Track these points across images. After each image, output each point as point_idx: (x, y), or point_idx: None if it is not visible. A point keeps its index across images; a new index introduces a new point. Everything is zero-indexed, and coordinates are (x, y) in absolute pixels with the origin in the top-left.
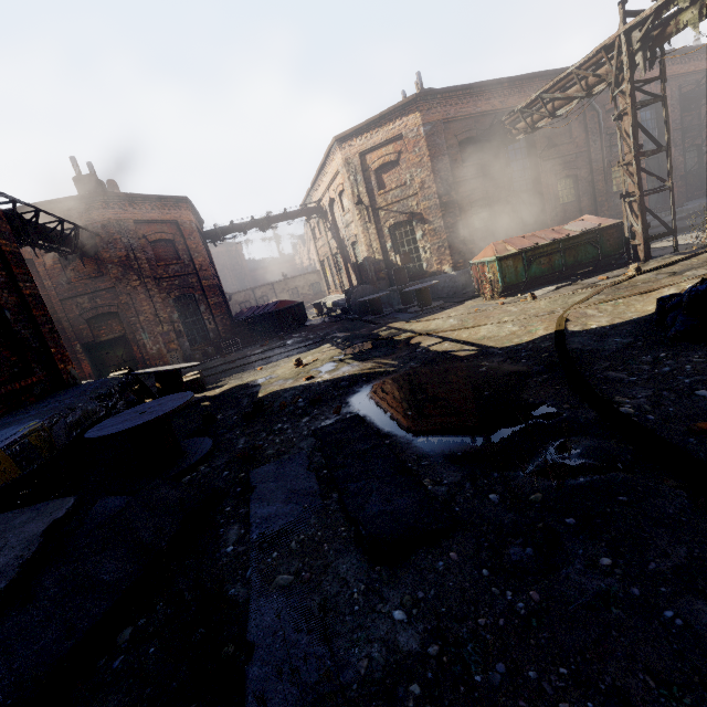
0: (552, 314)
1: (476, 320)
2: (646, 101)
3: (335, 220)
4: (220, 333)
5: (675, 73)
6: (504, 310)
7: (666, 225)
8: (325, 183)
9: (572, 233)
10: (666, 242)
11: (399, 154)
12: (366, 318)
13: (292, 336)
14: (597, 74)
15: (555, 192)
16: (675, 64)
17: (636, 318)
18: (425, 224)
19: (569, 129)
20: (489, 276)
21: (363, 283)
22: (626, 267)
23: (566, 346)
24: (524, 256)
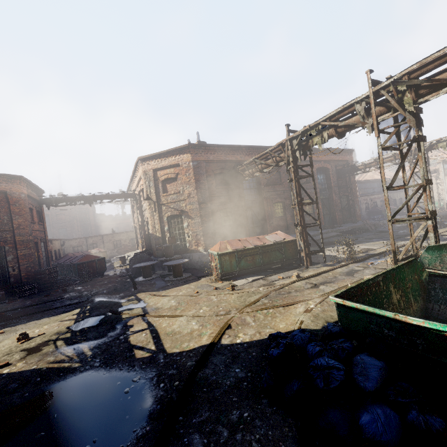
0: (226, 315)
1: (187, 305)
2: (303, 176)
3: (141, 204)
4: (22, 278)
5: (333, 159)
6: (208, 299)
7: (319, 246)
8: (136, 181)
9: (268, 242)
10: (326, 251)
11: (177, 174)
12: (137, 279)
13: (75, 288)
14: (279, 156)
15: (272, 210)
16: (332, 155)
17: (266, 339)
18: (189, 219)
19: (280, 177)
20: (215, 264)
21: (149, 249)
22: (297, 269)
23: (197, 373)
24: (236, 254)
